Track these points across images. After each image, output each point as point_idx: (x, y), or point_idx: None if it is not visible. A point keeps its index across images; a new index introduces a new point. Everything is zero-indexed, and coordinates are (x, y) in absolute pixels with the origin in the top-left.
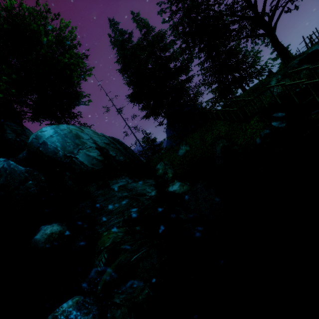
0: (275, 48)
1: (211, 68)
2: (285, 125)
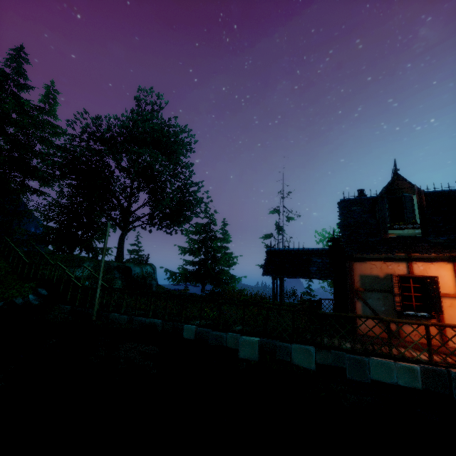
0: (119, 243)
1: (66, 207)
2: (38, 303)
